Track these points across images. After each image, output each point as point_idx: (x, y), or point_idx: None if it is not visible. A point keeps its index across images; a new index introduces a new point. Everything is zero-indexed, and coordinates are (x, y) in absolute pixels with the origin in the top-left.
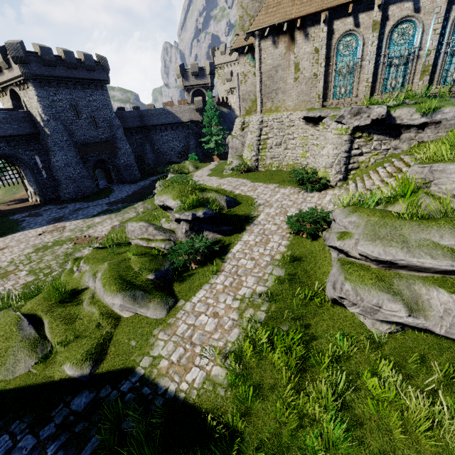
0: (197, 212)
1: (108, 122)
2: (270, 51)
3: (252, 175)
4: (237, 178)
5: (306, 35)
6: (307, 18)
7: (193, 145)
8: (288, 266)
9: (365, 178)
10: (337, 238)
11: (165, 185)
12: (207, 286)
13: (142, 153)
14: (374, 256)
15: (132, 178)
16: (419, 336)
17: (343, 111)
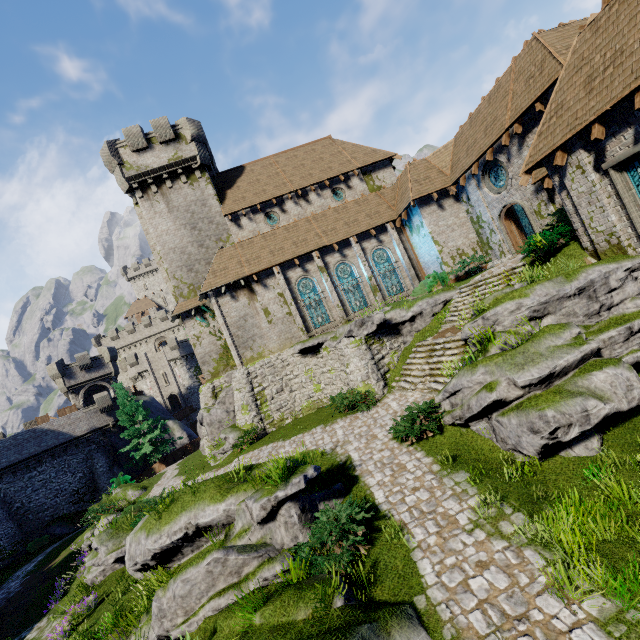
0: (306, 472)
1: None
2: (231, 305)
3: (272, 437)
4: (255, 449)
5: (265, 285)
6: (260, 273)
7: (104, 466)
8: (460, 466)
9: (407, 371)
10: (488, 392)
11: (114, 534)
12: (417, 552)
13: None
14: (537, 377)
15: None
16: (614, 434)
17: (349, 327)
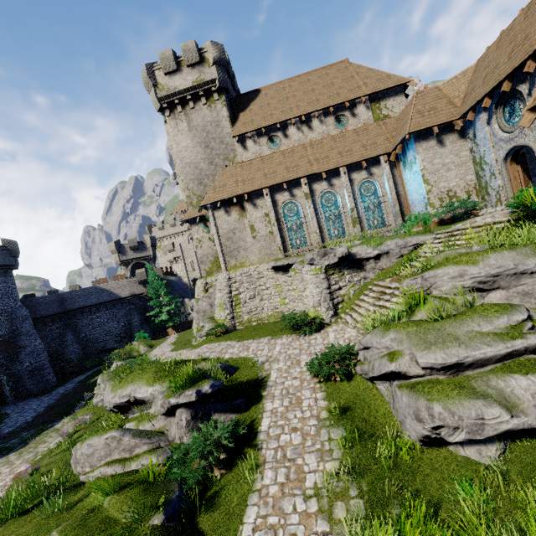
0: (202, 387)
1: (8, 314)
2: (224, 218)
3: (234, 335)
4: (217, 342)
5: (254, 205)
6: (252, 193)
7: (138, 322)
8: (344, 422)
9: (356, 307)
10: (388, 361)
11: (112, 377)
12: (255, 496)
13: (60, 347)
14: (440, 363)
15: (42, 386)
16: (524, 446)
17: (312, 255)
